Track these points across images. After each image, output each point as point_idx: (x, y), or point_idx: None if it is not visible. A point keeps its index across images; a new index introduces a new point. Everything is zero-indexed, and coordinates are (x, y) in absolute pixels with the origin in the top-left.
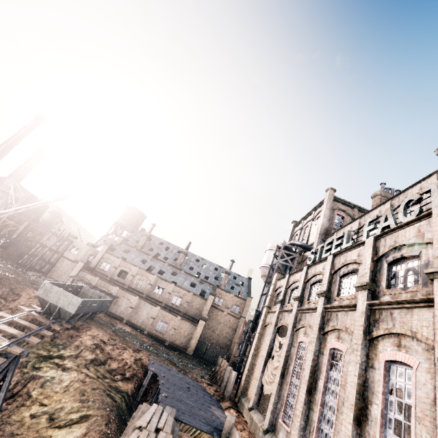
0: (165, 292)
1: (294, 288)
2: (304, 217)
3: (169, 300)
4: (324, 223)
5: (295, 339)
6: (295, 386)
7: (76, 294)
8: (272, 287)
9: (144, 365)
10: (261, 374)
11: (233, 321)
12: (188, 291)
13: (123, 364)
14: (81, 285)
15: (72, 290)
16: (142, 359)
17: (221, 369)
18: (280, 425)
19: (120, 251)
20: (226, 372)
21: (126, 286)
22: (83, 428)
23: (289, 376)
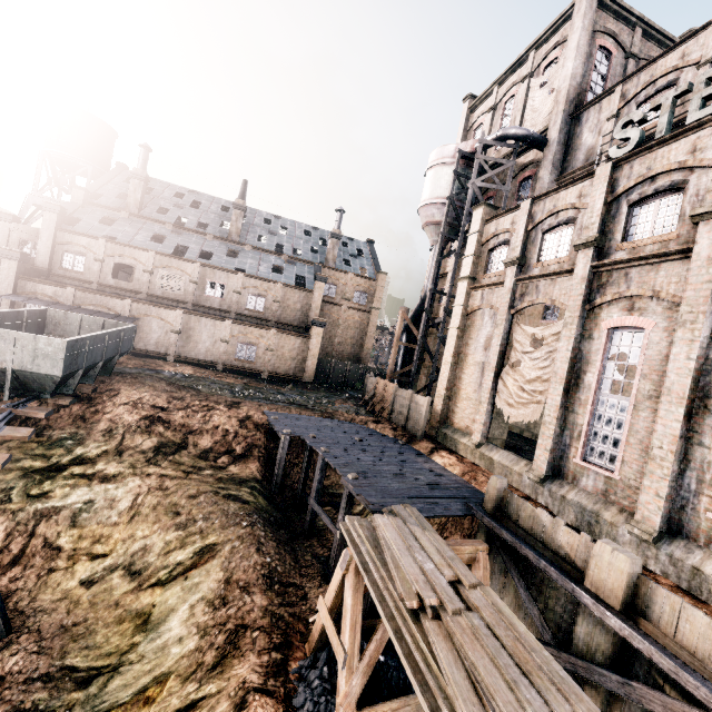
0: (229, 292)
1: (556, 226)
2: (502, 78)
3: (241, 306)
4: (575, 72)
5: (590, 324)
6: (610, 406)
7: (40, 331)
8: (474, 239)
9: (260, 426)
10: (490, 393)
11: (359, 319)
12: (273, 283)
13: (221, 435)
14: (41, 309)
15: (22, 324)
16: (252, 417)
17: (380, 395)
18: (578, 468)
19: (91, 223)
20: (399, 398)
21: (143, 295)
22: (214, 574)
23: (588, 390)
